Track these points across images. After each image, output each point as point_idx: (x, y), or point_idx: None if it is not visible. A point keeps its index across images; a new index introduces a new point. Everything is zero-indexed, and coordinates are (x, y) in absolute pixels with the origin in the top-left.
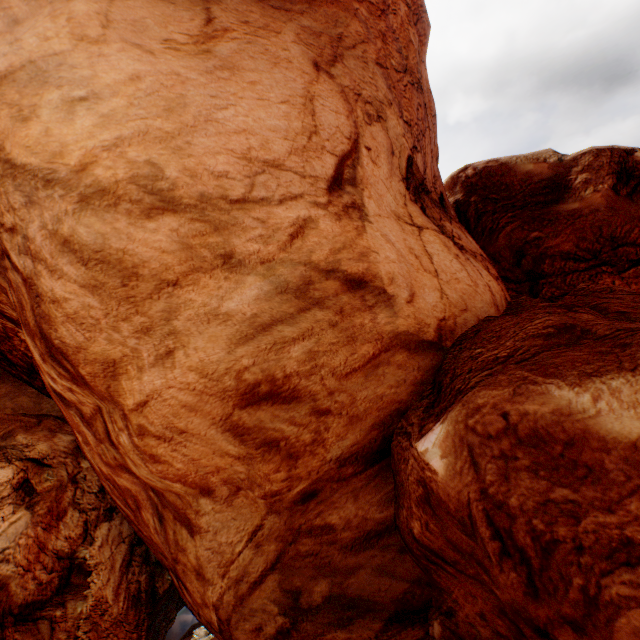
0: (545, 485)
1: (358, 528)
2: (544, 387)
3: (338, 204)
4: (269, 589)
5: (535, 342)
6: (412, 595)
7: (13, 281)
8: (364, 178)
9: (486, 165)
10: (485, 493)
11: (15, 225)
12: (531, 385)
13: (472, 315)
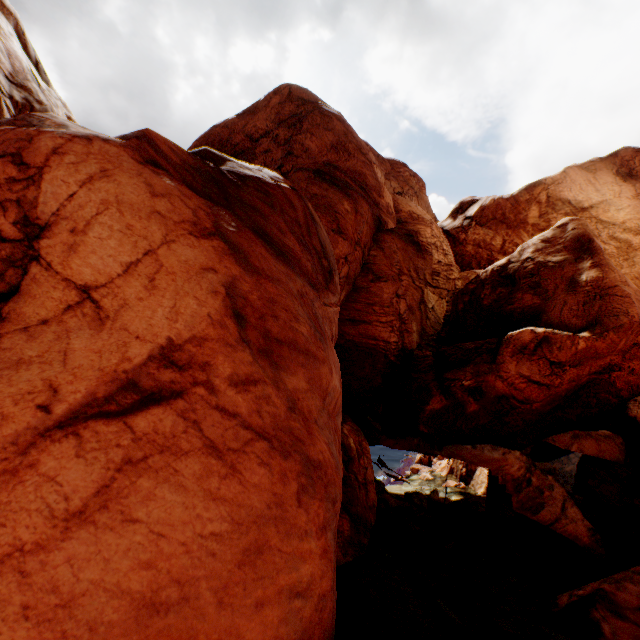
0: None
1: None
2: None
3: None
4: None
5: None
6: None
7: None
8: None
9: None
10: None
11: None
12: None
13: None
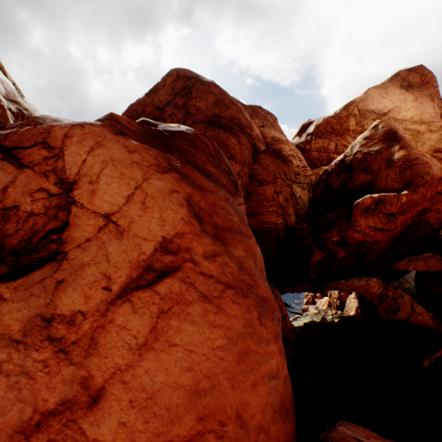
0: None
1: None
2: None
3: None
4: None
5: None
6: None
7: None
8: None
9: None
10: None
11: None
12: None
13: None
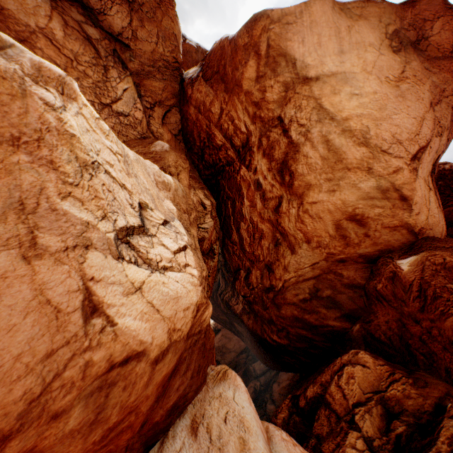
0: (446, 282)
1: (350, 281)
2: None
3: (411, 166)
4: (309, 284)
5: None
6: (356, 311)
7: (273, 137)
8: (422, 159)
9: None
10: (422, 278)
11: (305, 125)
12: None
13: (432, 233)
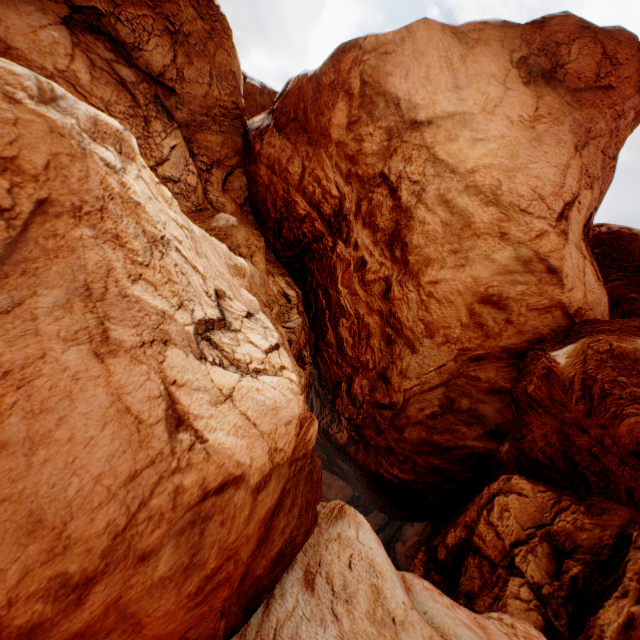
0: (615, 374)
1: (492, 385)
2: (634, 339)
3: (558, 228)
4: (437, 393)
5: (632, 328)
6: (503, 425)
7: (375, 201)
8: (571, 219)
9: (619, 229)
10: (585, 372)
11: (417, 182)
12: (628, 337)
13: (592, 314)
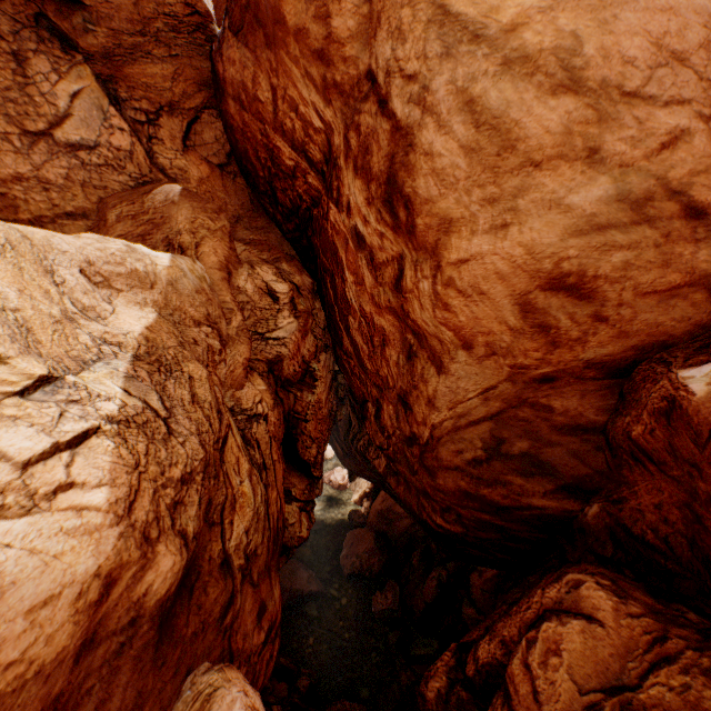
0: None
1: (571, 419)
2: None
3: None
4: (481, 430)
5: None
6: (590, 479)
7: (365, 126)
8: None
9: None
10: None
11: (417, 74)
12: None
13: None
